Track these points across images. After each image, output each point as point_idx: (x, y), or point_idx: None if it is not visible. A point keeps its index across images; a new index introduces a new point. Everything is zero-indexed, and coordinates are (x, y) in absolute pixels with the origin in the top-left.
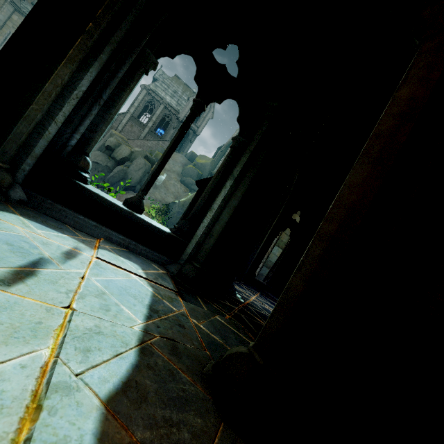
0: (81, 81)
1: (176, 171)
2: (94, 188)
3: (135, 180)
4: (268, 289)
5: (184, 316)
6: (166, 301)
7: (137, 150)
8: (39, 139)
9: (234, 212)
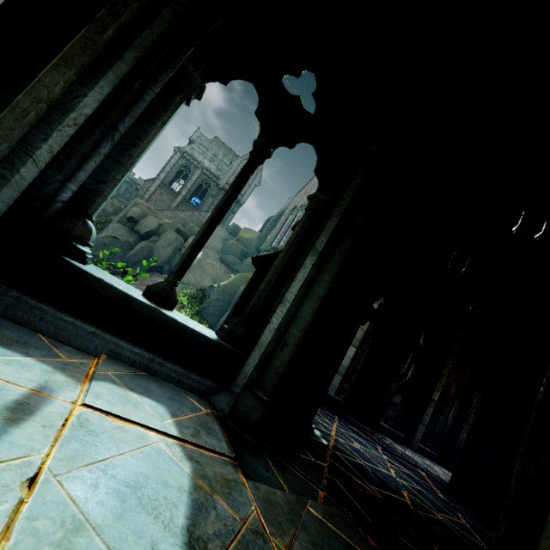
0: (83, 98)
1: (215, 247)
2: (98, 269)
3: (163, 259)
4: (346, 409)
5: (259, 533)
6: (218, 496)
7: (167, 222)
8: (1, 187)
9: (320, 306)
